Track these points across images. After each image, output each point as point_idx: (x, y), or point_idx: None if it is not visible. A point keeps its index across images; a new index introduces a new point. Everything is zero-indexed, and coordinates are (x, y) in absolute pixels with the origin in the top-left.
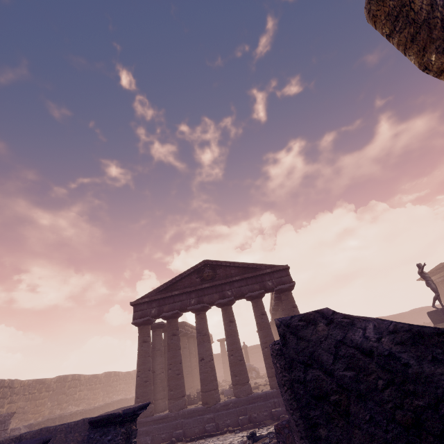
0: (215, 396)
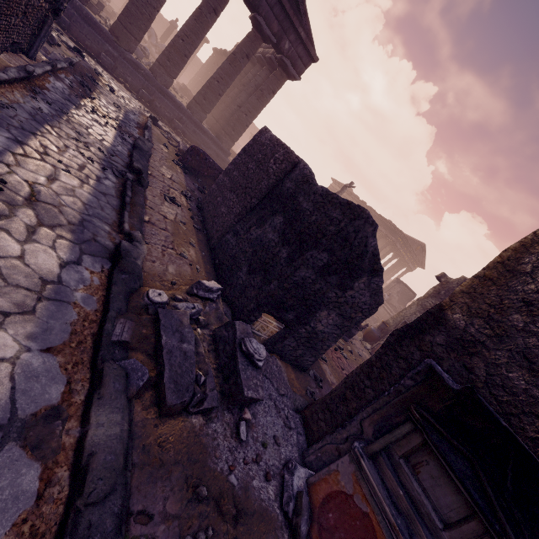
0: (132, 45)
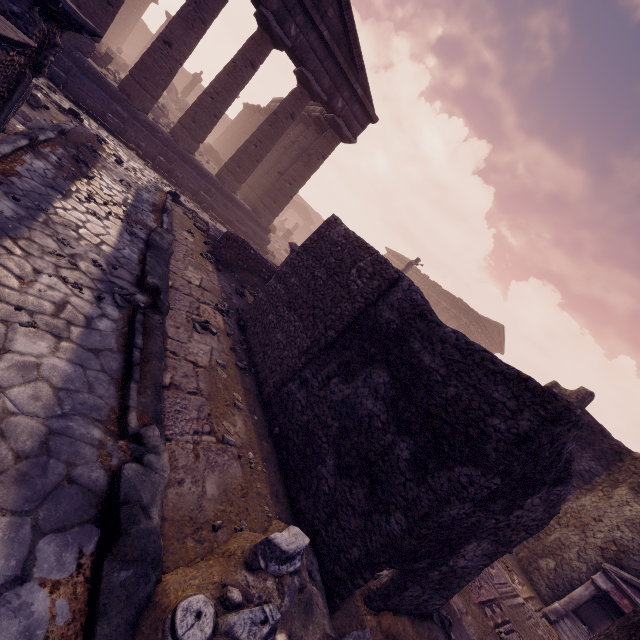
0: (147, 104)
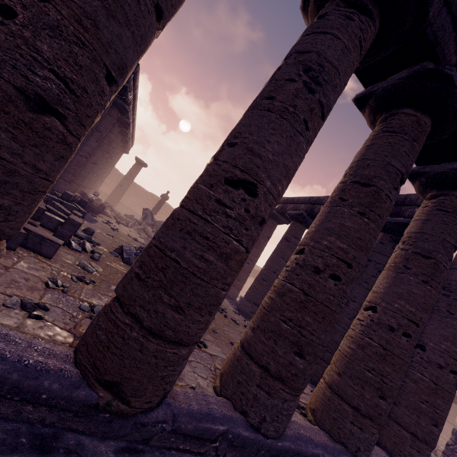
0: (177, 372)
